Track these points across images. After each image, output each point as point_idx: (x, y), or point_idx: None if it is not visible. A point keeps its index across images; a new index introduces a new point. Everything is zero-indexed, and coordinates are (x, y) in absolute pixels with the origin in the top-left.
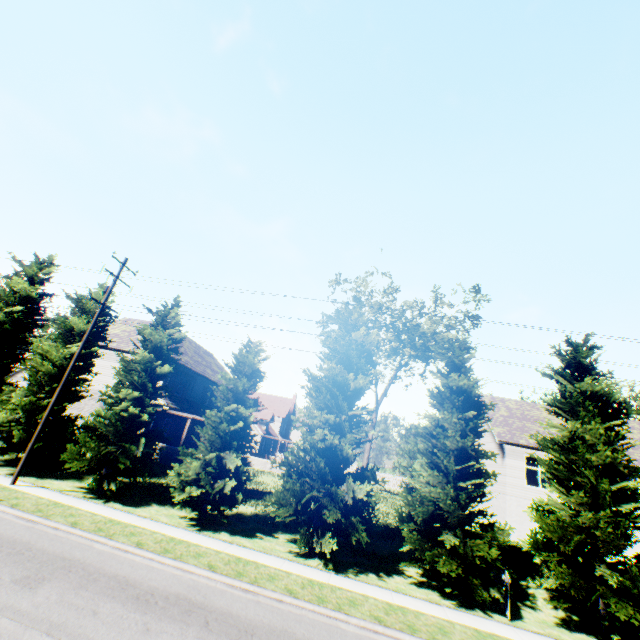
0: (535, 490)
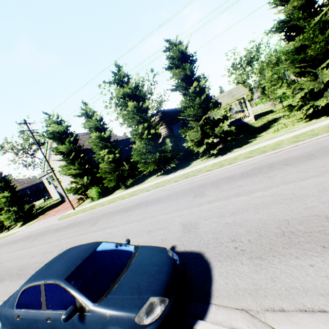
0: (52, 185)
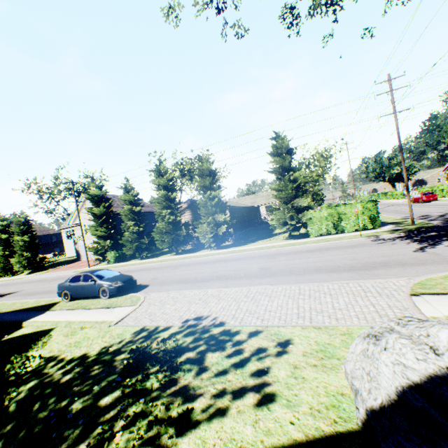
0: (70, 240)
